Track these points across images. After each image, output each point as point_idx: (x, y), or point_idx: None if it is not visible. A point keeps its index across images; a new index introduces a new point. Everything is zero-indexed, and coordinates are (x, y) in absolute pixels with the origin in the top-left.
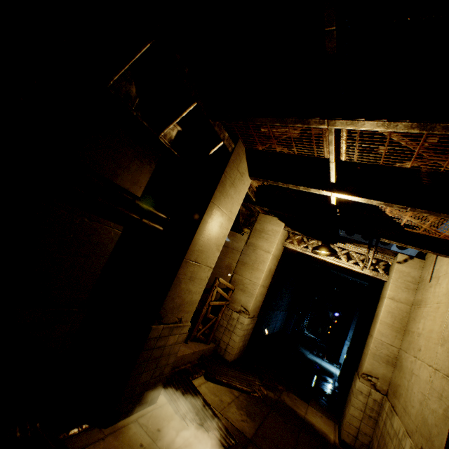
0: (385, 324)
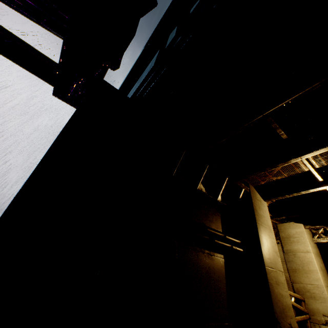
0: None
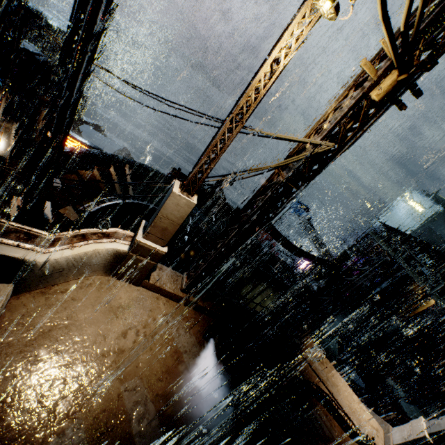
0: None
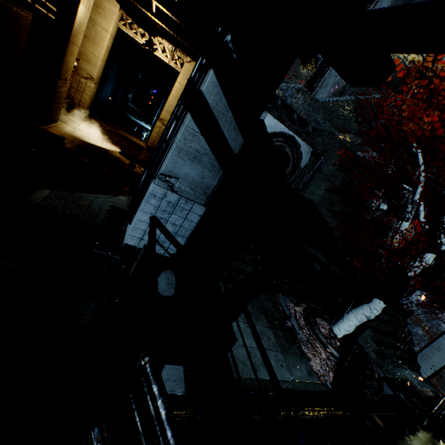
0: (174, 96)
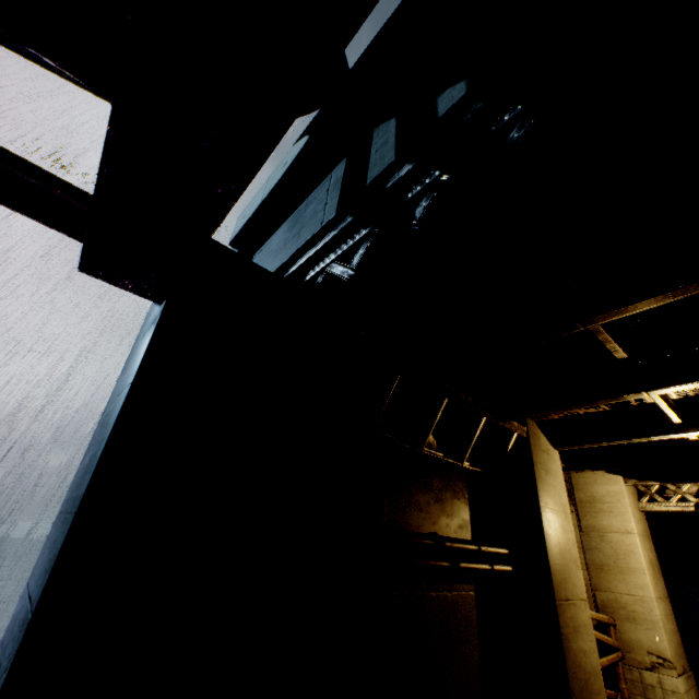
0: None
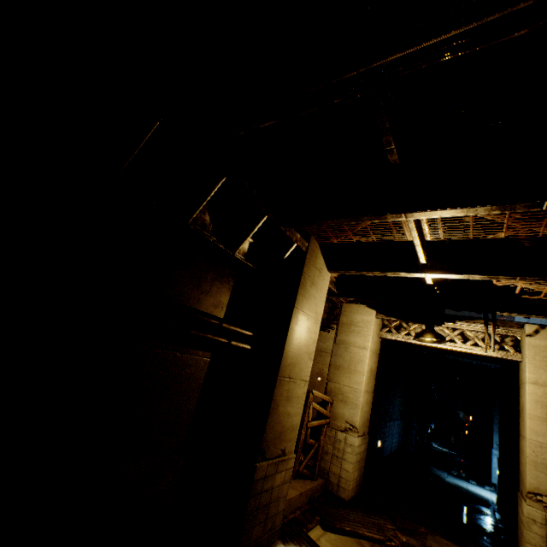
0: (536, 418)
